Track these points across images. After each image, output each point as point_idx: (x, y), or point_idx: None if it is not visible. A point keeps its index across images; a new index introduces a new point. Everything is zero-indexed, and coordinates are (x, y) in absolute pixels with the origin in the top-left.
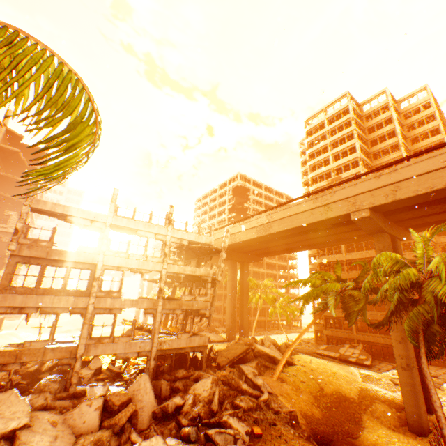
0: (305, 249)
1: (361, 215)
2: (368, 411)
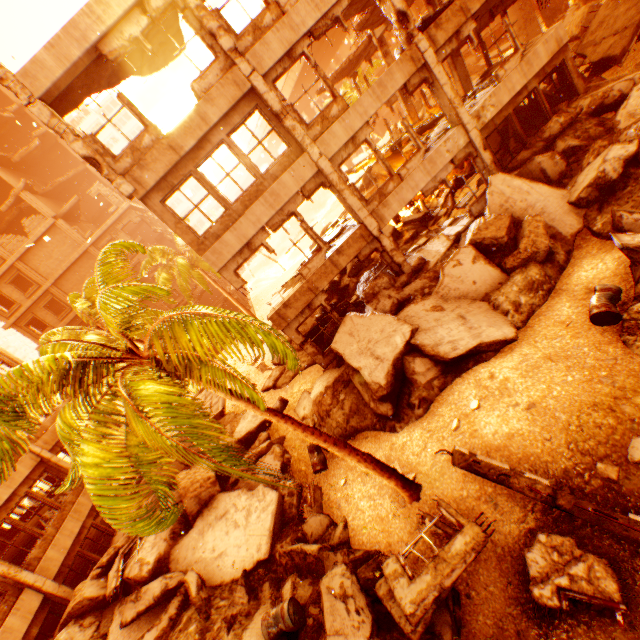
0: None
1: None
2: None
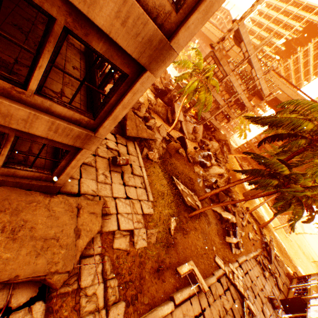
0: None
1: None
2: None
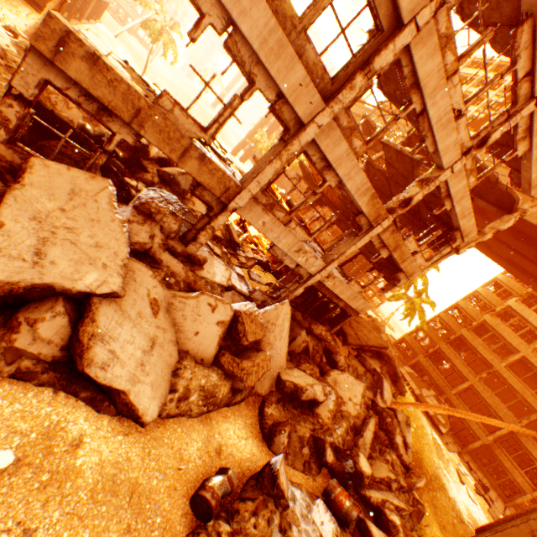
0: (532, 287)
1: None
2: (430, 493)
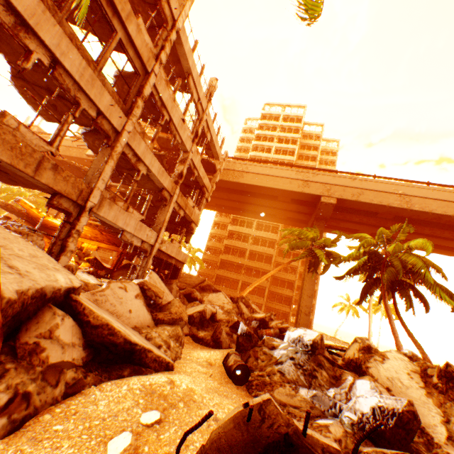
0: (234, 213)
1: (330, 201)
2: None
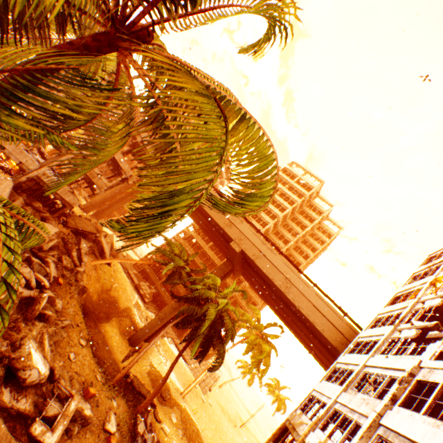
0: (195, 221)
1: (235, 248)
2: (120, 318)
